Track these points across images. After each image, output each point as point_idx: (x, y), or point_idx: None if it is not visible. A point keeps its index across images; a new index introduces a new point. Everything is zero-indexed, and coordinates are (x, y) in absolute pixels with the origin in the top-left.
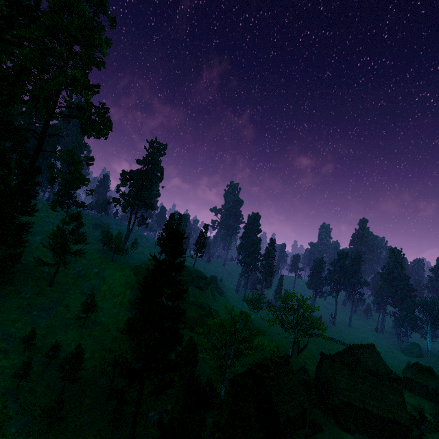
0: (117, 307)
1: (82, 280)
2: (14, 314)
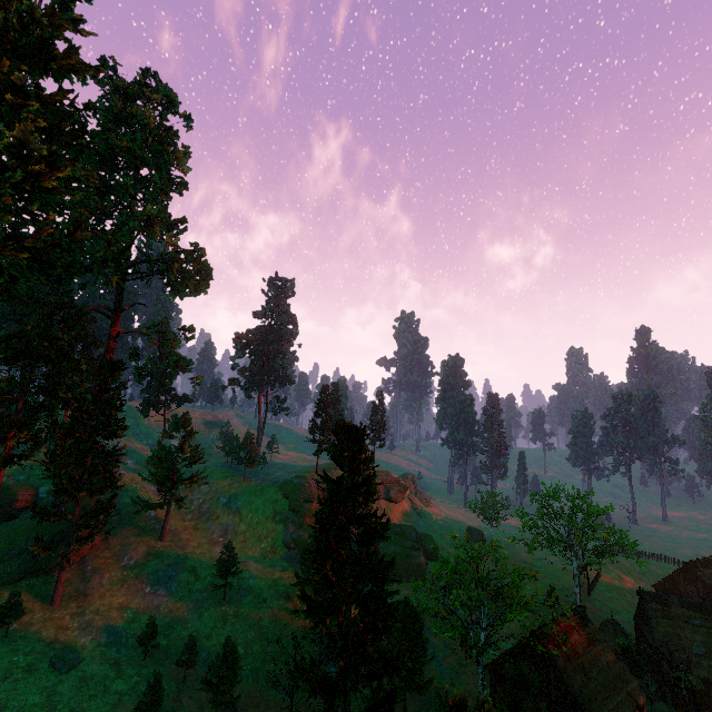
0: (268, 557)
1: (207, 521)
2: (119, 597)
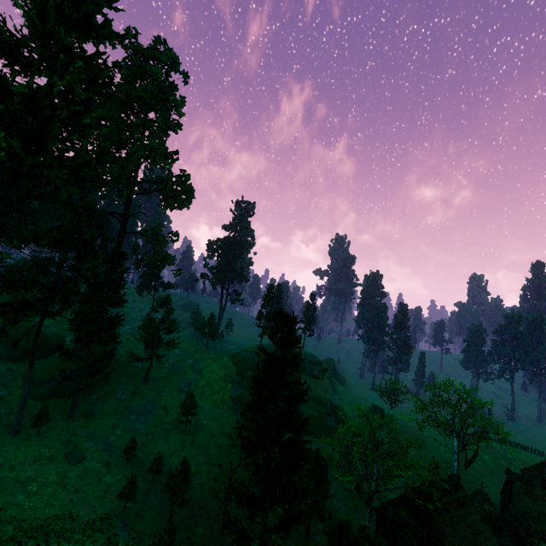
0: (219, 406)
1: (177, 375)
2: (113, 419)
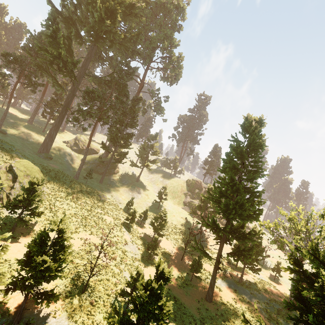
0: (176, 205)
1: (153, 184)
2: (120, 191)
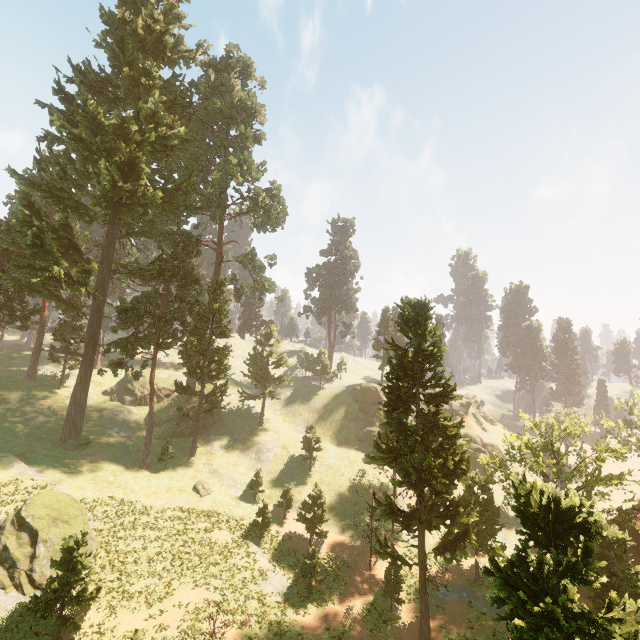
0: (343, 447)
1: (292, 416)
2: (233, 458)
